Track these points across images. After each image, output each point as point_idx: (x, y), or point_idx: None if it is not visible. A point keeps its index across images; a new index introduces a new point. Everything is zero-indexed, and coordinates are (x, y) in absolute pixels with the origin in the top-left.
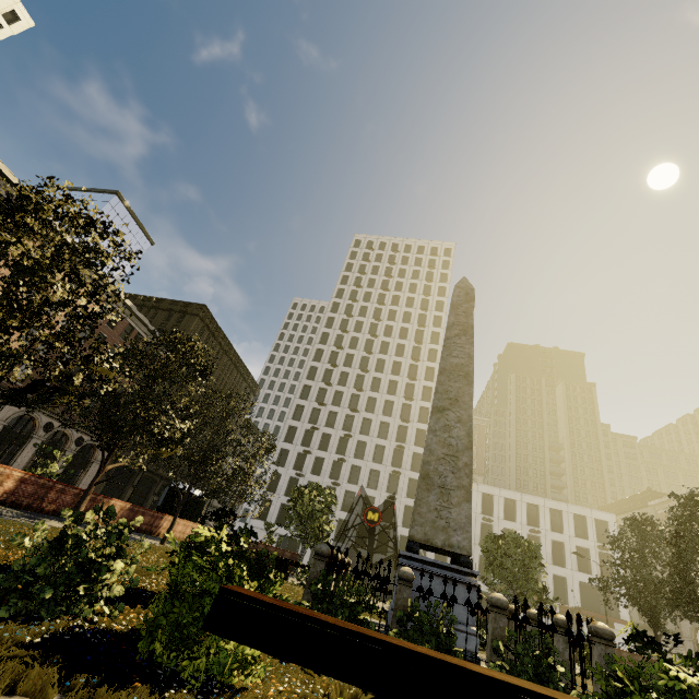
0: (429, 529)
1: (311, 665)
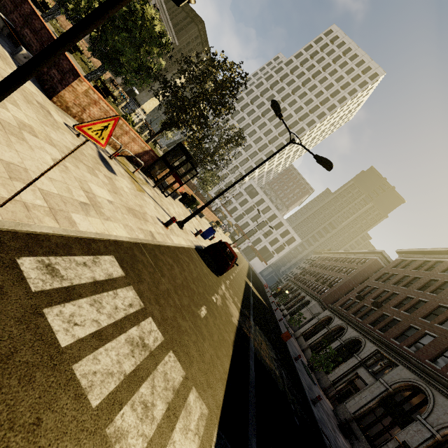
0: (139, 98)
1: None
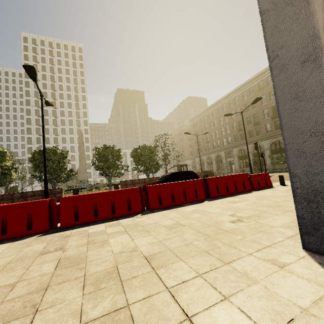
0: (82, 178)
1: (70, 190)
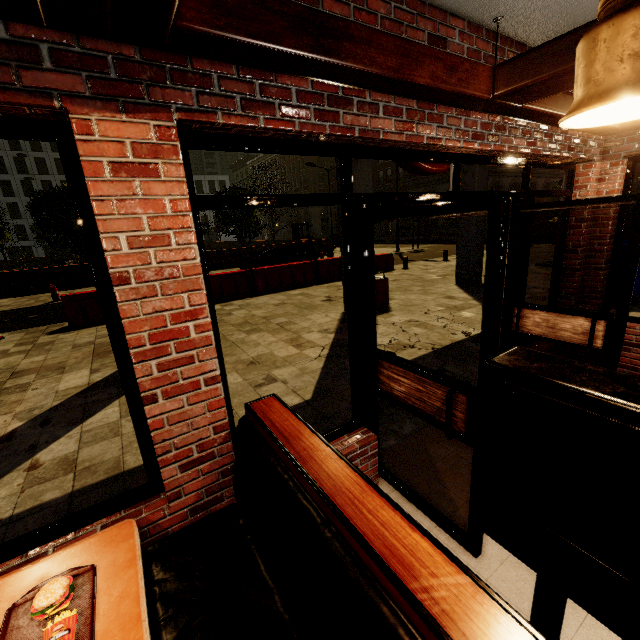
0: None
1: None
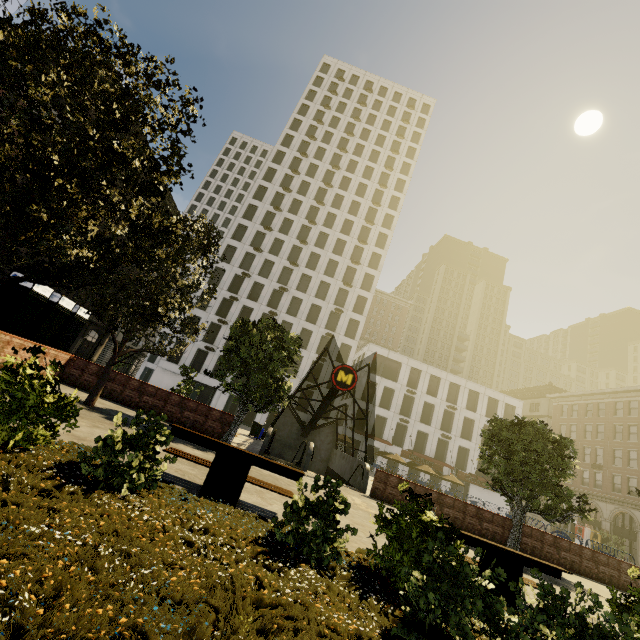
0: None
1: None
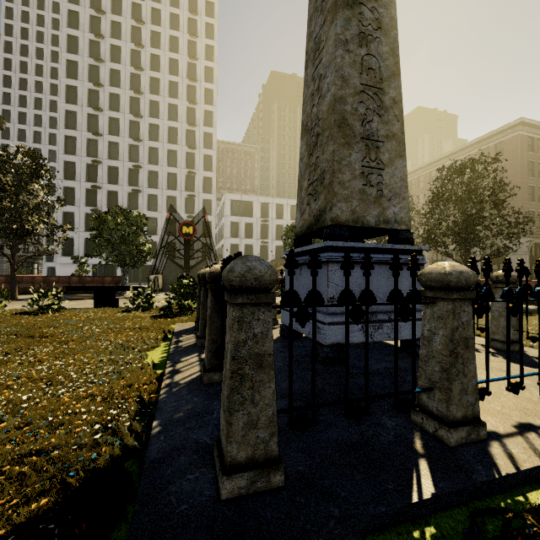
0: (357, 203)
1: None
